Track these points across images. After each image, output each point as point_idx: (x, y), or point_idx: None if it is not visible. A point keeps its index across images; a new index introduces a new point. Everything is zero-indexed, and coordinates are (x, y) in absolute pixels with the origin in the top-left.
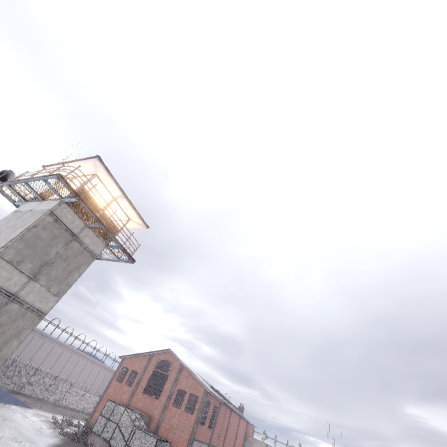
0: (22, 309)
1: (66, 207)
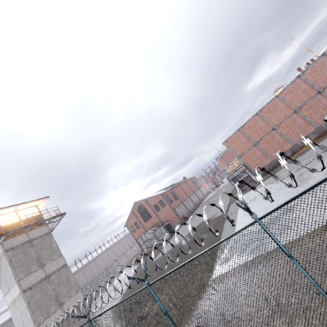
0: (56, 274)
1: (6, 242)
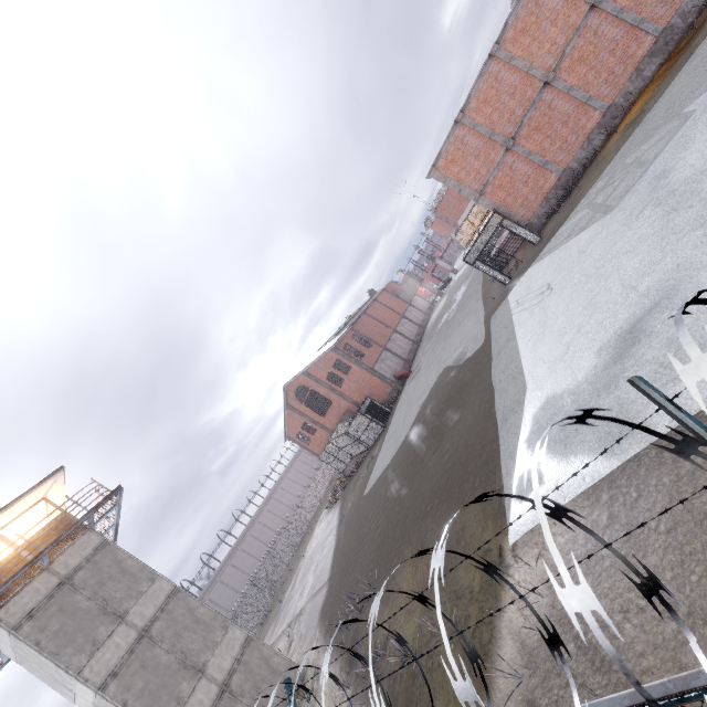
0: (162, 617)
1: (7, 610)
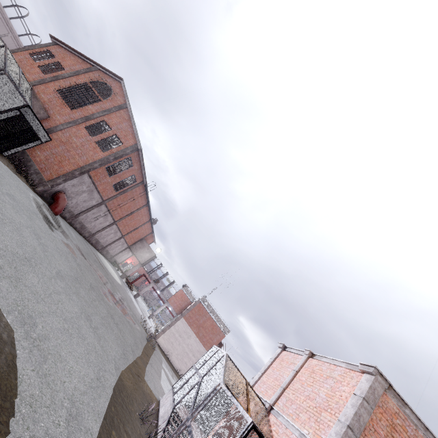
0: None
1: None
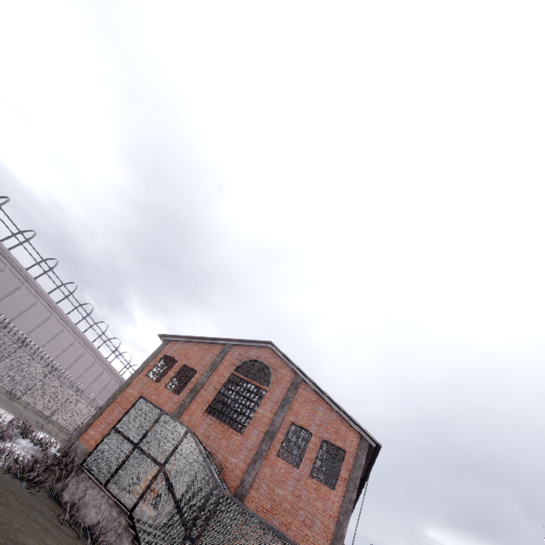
0: None
1: None
